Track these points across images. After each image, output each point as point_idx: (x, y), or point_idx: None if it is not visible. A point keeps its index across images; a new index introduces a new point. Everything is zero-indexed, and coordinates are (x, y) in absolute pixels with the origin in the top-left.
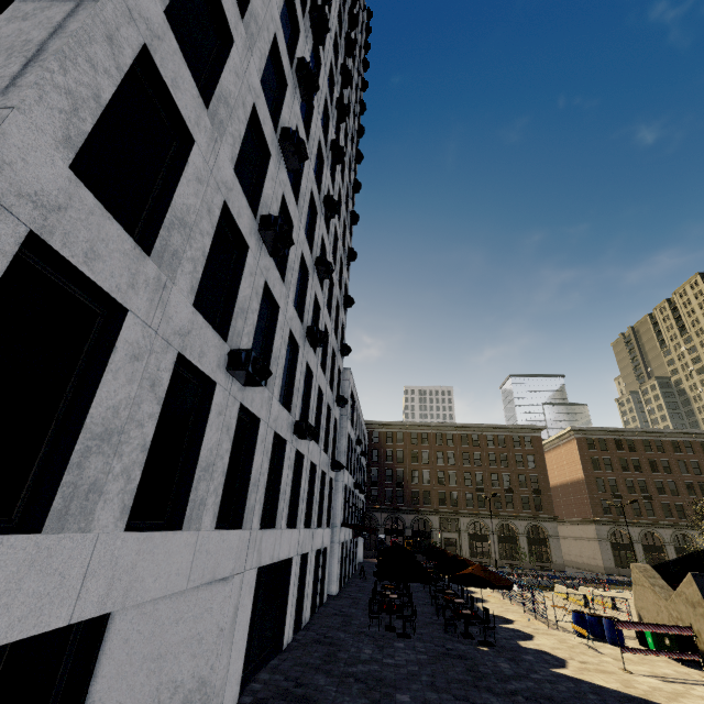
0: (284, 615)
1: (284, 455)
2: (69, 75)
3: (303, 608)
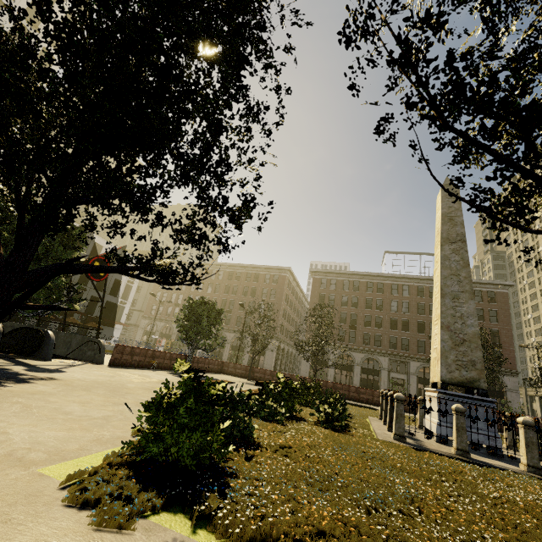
0: None
1: None
2: None
3: None
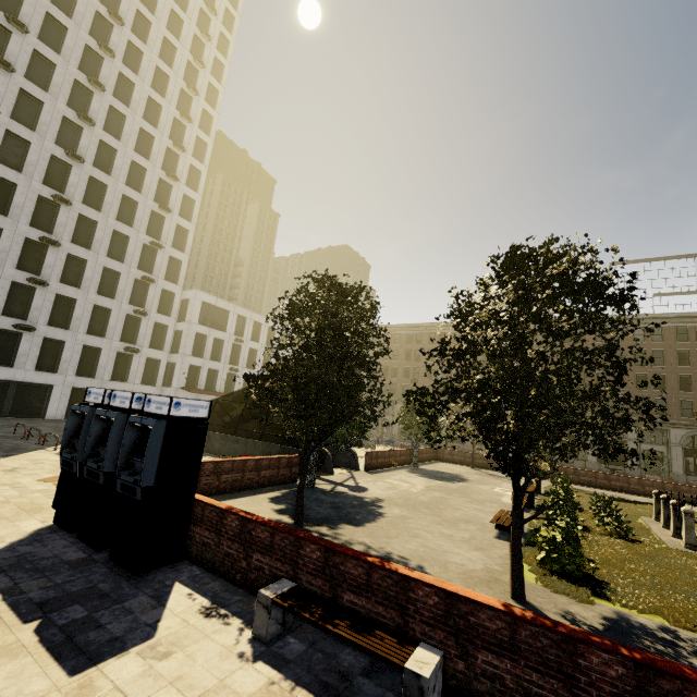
0: (48, 407)
1: (22, 339)
2: None
3: None
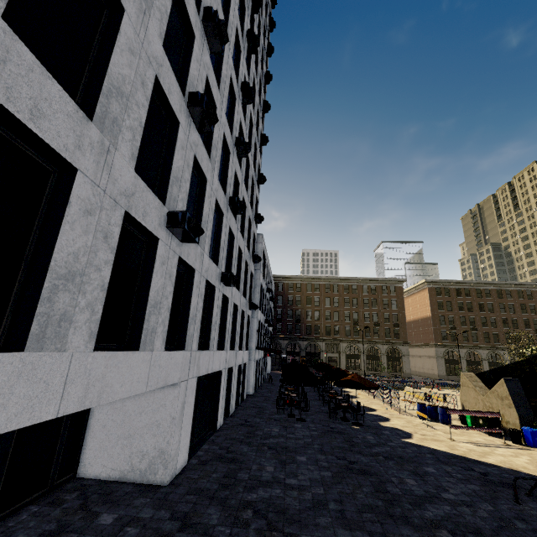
0: (217, 408)
1: (214, 298)
2: None
3: (230, 403)
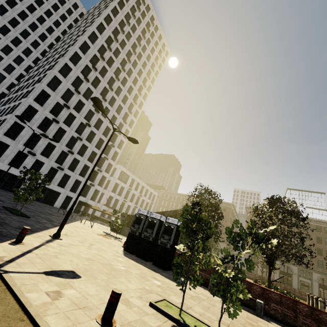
0: (56, 201)
1: (57, 172)
2: (4, 128)
3: (68, 207)
